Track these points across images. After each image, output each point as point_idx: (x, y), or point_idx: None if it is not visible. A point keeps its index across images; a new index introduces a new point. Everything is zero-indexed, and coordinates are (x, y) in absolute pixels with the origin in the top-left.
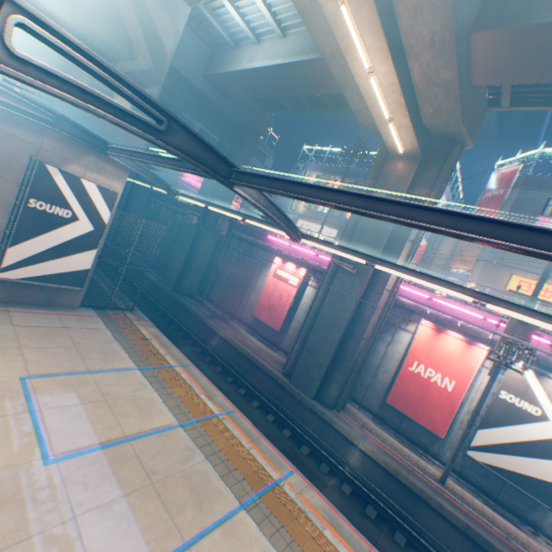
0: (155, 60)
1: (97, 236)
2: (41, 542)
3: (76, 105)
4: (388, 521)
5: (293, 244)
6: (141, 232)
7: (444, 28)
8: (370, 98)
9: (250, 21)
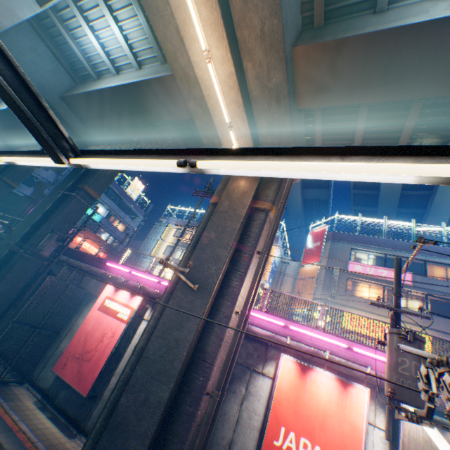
0: None
1: None
2: None
3: None
4: None
5: (135, 271)
6: None
7: (273, 15)
8: (211, 97)
9: (111, 54)
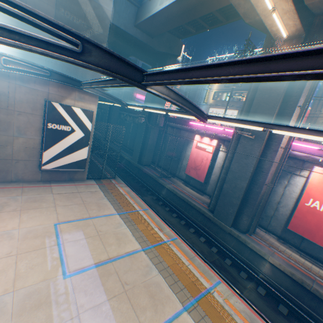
0: (100, 22)
1: (87, 139)
2: None
3: (7, 44)
4: (298, 317)
5: (206, 125)
6: (111, 132)
7: None
8: None
9: None
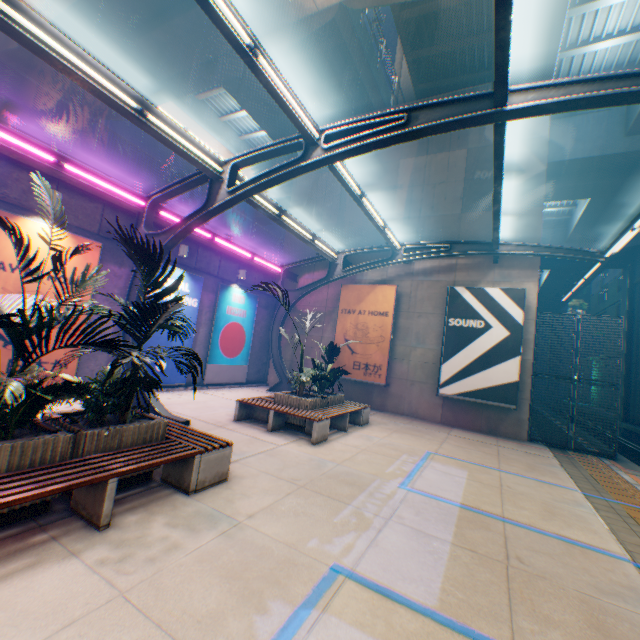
0: (528, 159)
1: (514, 341)
2: (350, 510)
3: (352, 152)
4: None
5: None
6: (579, 333)
7: None
8: None
9: (634, 26)
